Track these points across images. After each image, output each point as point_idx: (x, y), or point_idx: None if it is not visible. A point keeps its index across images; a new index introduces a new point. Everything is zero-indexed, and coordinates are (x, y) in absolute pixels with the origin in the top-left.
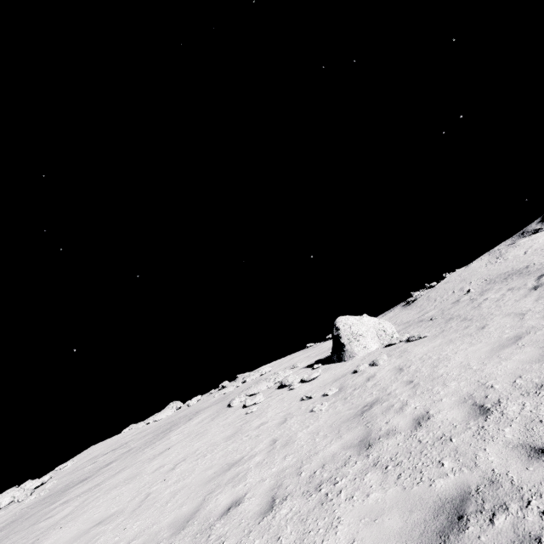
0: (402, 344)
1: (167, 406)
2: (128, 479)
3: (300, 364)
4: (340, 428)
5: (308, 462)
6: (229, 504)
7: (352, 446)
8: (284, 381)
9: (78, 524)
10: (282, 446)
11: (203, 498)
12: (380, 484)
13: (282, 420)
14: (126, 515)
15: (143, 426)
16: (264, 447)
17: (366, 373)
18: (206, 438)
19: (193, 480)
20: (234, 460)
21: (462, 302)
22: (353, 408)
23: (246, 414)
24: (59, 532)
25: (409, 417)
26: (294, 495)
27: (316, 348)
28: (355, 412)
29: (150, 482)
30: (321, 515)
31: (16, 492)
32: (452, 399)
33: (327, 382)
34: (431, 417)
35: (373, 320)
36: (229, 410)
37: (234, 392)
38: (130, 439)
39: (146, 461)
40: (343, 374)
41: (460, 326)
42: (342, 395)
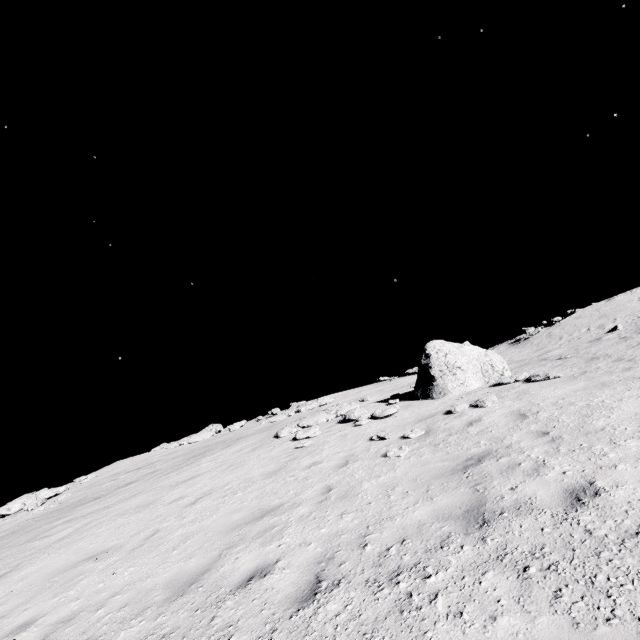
0: (519, 385)
1: (206, 428)
2: (140, 507)
3: (370, 397)
4: (429, 486)
5: (377, 530)
6: (251, 571)
7: (452, 517)
8: (348, 414)
9: (69, 552)
10: (339, 498)
11: (219, 553)
12: (517, 599)
13: (342, 462)
14: (122, 554)
15: (175, 446)
16: (313, 495)
17: (466, 416)
18: (241, 471)
19: (213, 524)
20: (270, 505)
21: (607, 340)
22: (448, 459)
23: (295, 448)
24: (47, 558)
25: (554, 486)
26: (352, 581)
27: (392, 383)
28: (453, 466)
29: (162, 515)
30: (400, 635)
31: (27, 499)
32: (639, 467)
33: (407, 422)
34: (601, 493)
35: (478, 350)
36: (276, 442)
37: (284, 421)
38: (158, 460)
39: (166, 488)
40: (431, 414)
41: (614, 367)
42: (431, 440)
